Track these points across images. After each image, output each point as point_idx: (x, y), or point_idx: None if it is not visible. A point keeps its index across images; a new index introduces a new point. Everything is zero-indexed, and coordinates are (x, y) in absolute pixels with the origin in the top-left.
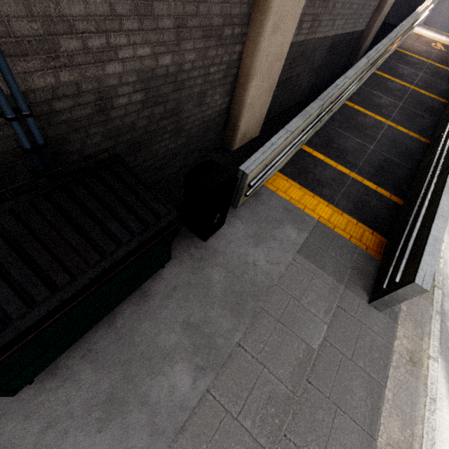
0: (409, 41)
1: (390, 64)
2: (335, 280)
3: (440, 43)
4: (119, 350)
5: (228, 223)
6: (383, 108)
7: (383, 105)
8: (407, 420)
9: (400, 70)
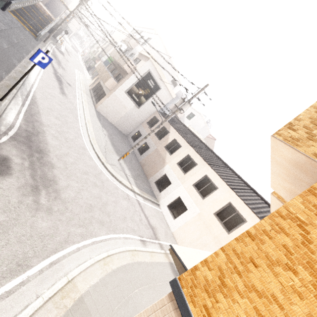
0: (38, 5)
1: (33, 7)
2: (29, 34)
3: (48, 13)
4: (1, 14)
5: (5, 12)
6: (33, 17)
7: (33, 16)
8: (41, 48)
9: (36, 11)
